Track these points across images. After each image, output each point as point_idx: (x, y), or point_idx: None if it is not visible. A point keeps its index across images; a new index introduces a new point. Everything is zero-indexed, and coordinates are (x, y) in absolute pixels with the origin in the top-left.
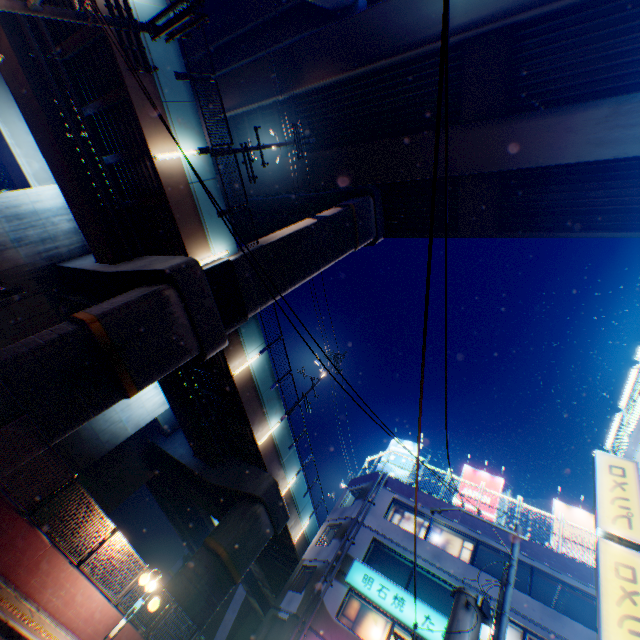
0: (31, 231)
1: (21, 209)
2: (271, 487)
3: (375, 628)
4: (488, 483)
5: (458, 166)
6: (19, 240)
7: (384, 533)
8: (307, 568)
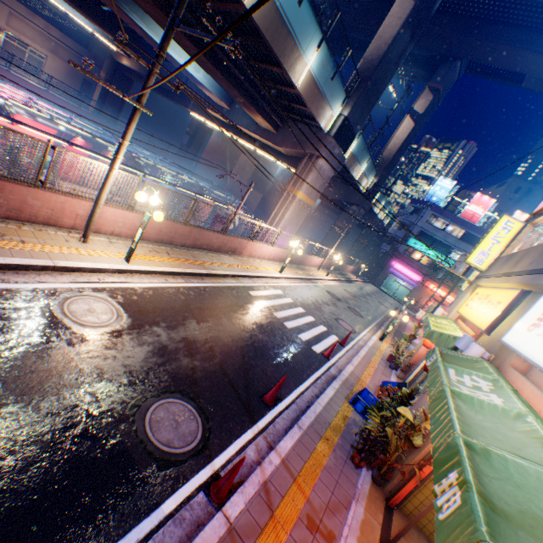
0: (286, 172)
1: (283, 169)
2: (379, 223)
3: (415, 255)
4: (485, 203)
5: (528, 72)
6: (284, 178)
7: (424, 229)
8: (390, 236)
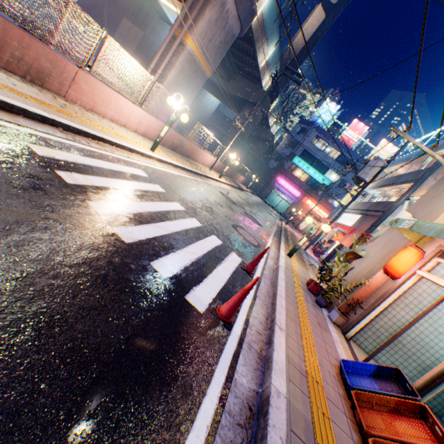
0: None
1: None
2: (271, 137)
3: (298, 173)
4: (360, 130)
5: None
6: None
7: (308, 148)
8: (277, 153)
